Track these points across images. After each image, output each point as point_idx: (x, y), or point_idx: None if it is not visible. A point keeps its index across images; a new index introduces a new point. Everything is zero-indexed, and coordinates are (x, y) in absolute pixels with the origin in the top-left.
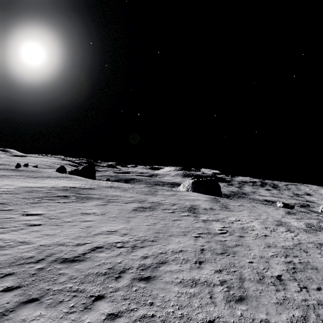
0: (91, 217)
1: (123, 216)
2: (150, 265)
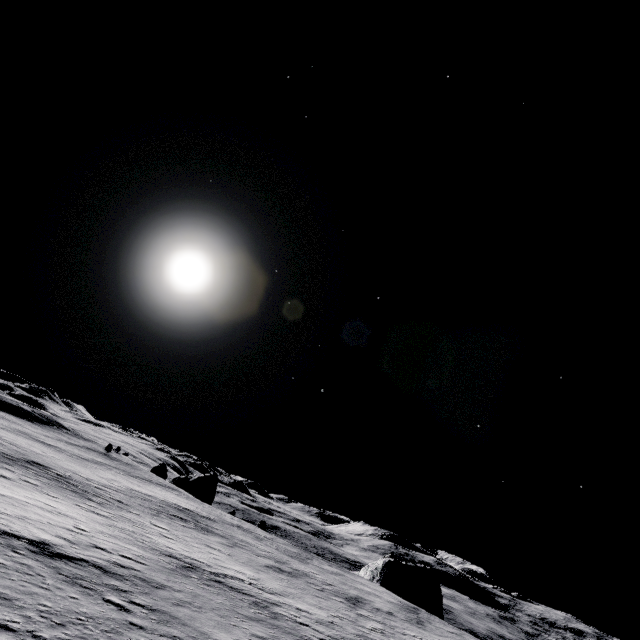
0: (217, 552)
1: (252, 566)
2: (272, 603)
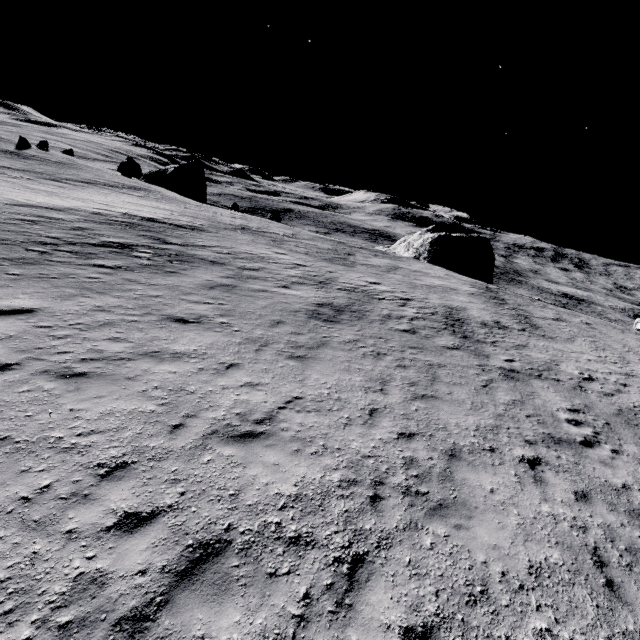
0: (189, 337)
1: (284, 340)
2: None
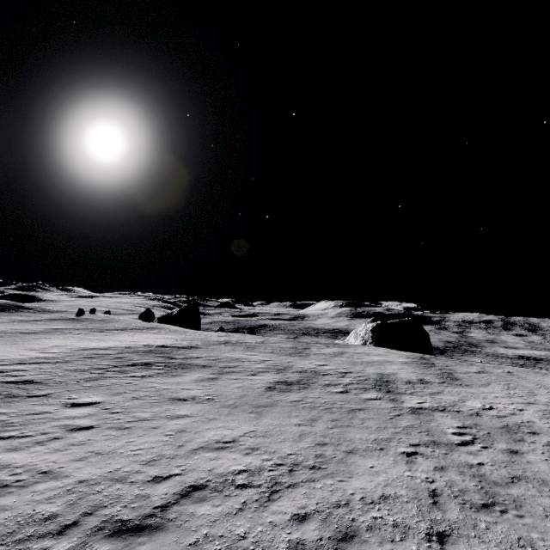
0: (188, 407)
1: (248, 404)
2: (317, 547)
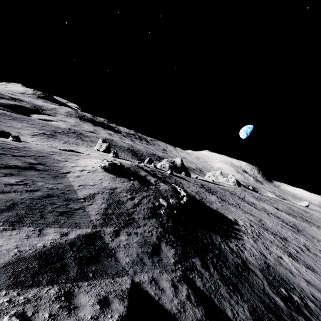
0: None
1: None
2: None
